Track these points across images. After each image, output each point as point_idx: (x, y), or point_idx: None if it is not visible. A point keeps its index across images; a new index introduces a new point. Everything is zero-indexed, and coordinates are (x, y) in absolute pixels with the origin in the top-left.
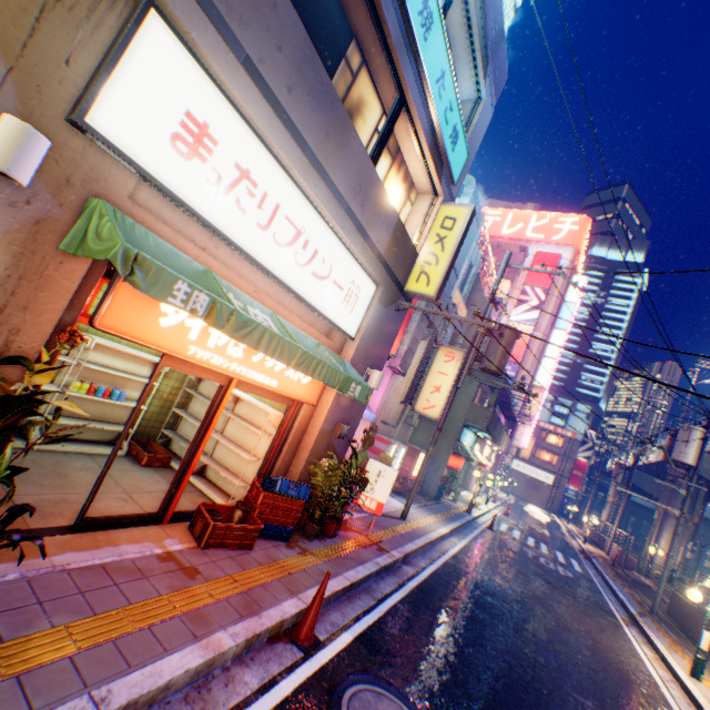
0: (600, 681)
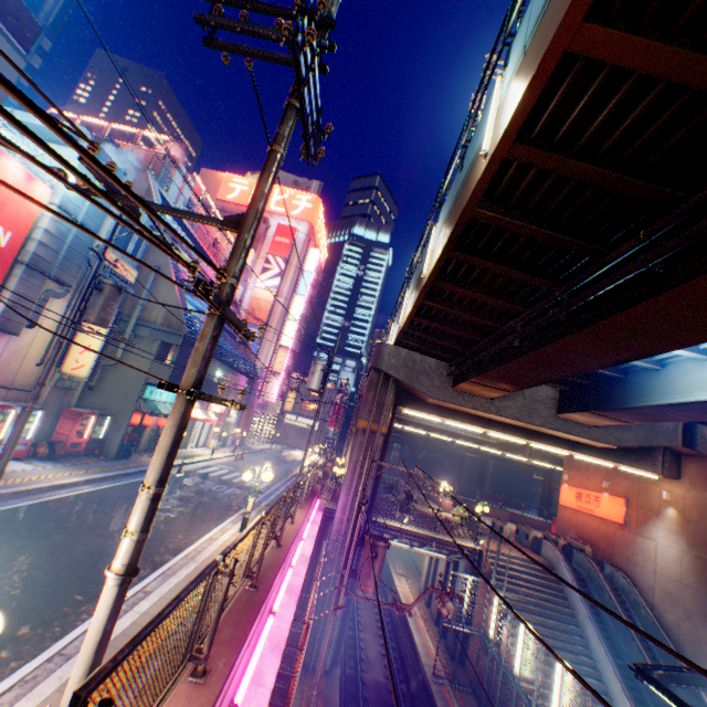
0: (106, 554)
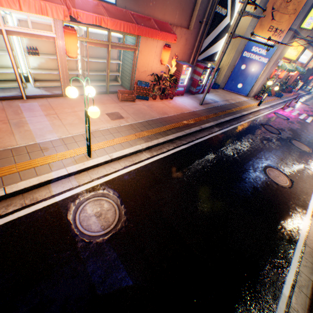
0: None
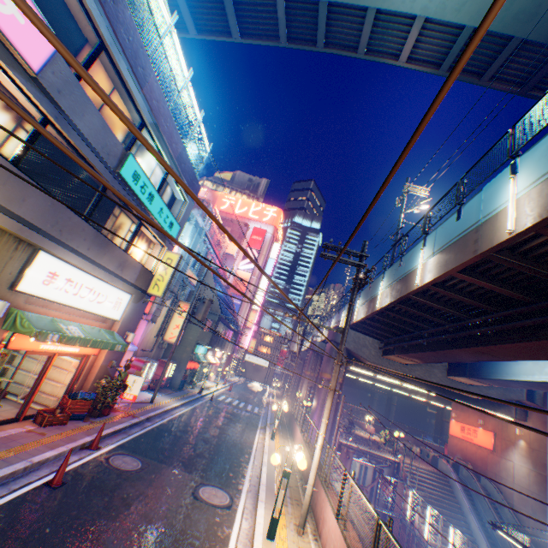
0: (226, 445)
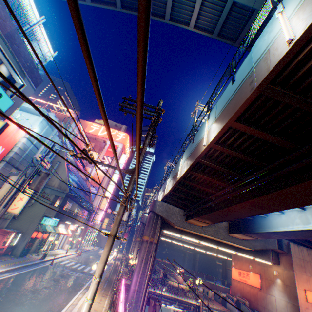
0: None
